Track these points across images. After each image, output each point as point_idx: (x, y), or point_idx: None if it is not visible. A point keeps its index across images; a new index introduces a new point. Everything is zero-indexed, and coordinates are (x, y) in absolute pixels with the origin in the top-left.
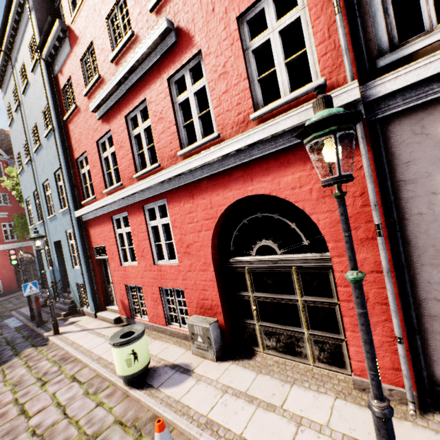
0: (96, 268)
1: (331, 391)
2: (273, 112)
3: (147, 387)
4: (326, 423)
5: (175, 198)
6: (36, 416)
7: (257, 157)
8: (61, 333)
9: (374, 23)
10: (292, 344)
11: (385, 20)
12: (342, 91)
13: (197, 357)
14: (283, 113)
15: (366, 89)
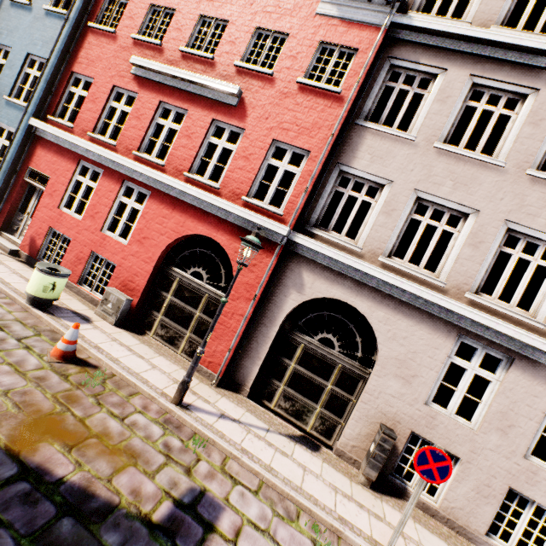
0: (18, 188)
1: (181, 366)
2: (255, 206)
3: (49, 313)
4: (169, 372)
5: (160, 198)
6: None
7: (230, 221)
8: None
9: (317, 208)
10: (175, 337)
11: (321, 211)
12: (282, 227)
13: (98, 317)
14: (258, 211)
15: (293, 234)
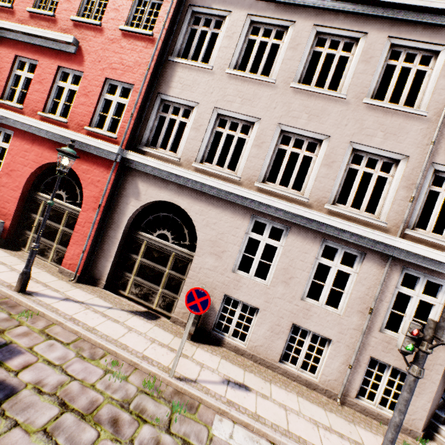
0: None
1: (45, 270)
2: (95, 133)
3: None
4: None
5: (21, 136)
6: None
7: (77, 148)
8: None
9: (146, 131)
10: (45, 249)
11: (151, 133)
12: (114, 146)
13: None
14: (98, 137)
15: (126, 152)
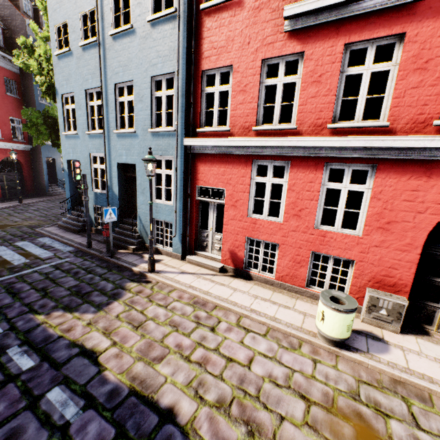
0: (194, 209)
1: None
2: None
3: (356, 350)
4: None
5: (396, 169)
6: (254, 366)
7: None
8: (158, 272)
9: None
10: None
11: None
12: None
13: (371, 326)
14: None
15: None
